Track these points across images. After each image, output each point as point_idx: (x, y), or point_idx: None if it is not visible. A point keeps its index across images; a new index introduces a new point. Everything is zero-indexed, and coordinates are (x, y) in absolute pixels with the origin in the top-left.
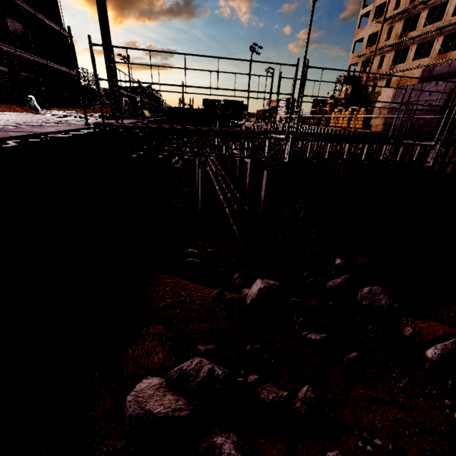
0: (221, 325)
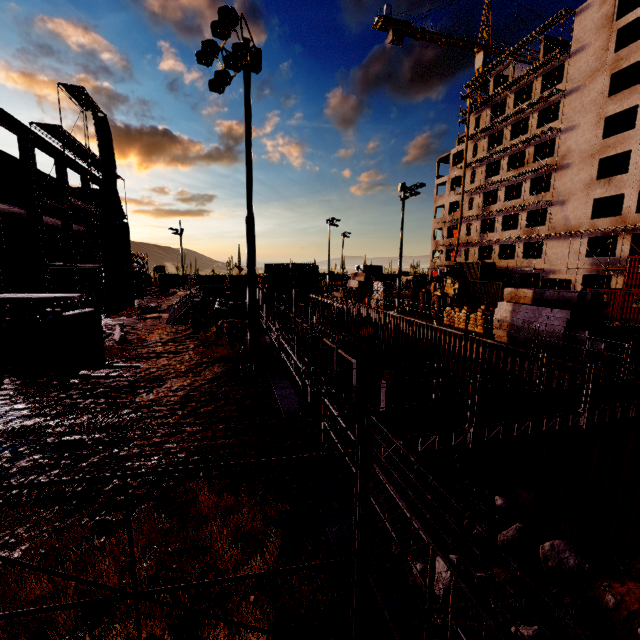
0: None
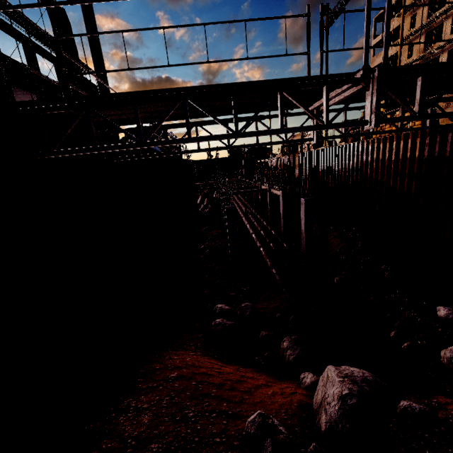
0: None
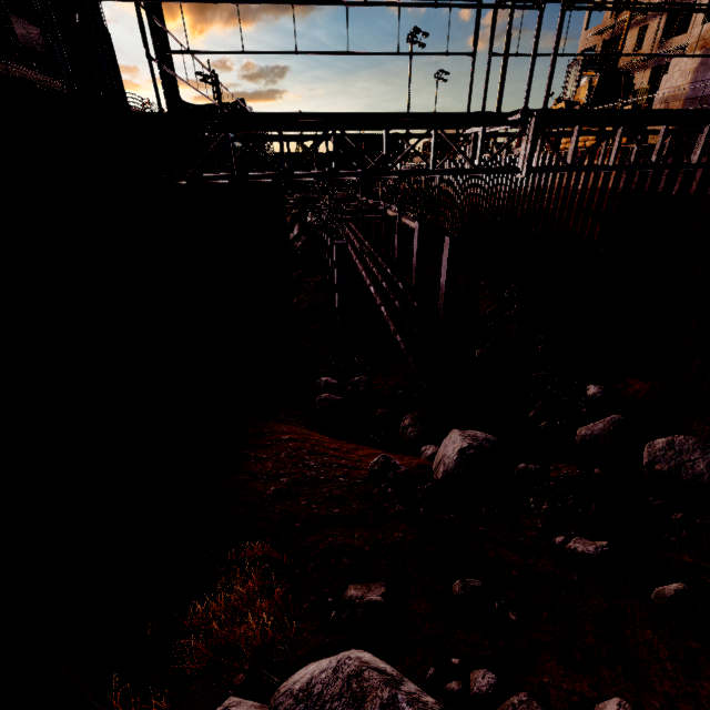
0: (394, 536)
